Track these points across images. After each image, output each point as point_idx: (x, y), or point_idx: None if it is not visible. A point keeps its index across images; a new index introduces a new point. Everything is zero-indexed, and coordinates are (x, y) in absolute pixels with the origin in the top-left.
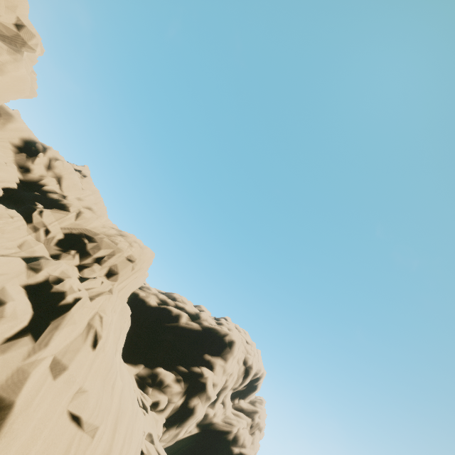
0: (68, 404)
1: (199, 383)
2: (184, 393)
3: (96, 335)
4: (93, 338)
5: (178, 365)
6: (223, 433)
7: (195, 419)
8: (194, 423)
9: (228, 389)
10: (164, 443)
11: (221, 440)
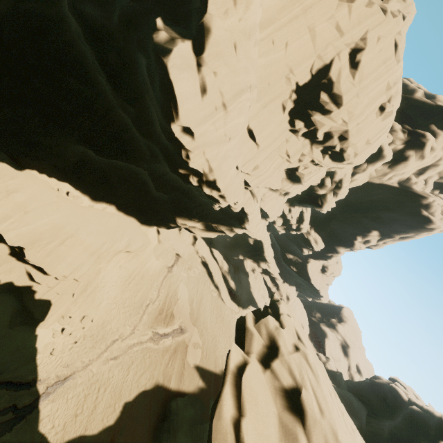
0: (395, 35)
1: (419, 142)
2: (404, 143)
3: (403, 16)
4: (402, 16)
5: (404, 125)
6: (419, 196)
7: (404, 168)
8: (399, 176)
9: (438, 169)
10: (375, 174)
11: (414, 201)
